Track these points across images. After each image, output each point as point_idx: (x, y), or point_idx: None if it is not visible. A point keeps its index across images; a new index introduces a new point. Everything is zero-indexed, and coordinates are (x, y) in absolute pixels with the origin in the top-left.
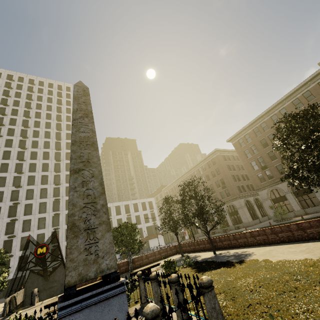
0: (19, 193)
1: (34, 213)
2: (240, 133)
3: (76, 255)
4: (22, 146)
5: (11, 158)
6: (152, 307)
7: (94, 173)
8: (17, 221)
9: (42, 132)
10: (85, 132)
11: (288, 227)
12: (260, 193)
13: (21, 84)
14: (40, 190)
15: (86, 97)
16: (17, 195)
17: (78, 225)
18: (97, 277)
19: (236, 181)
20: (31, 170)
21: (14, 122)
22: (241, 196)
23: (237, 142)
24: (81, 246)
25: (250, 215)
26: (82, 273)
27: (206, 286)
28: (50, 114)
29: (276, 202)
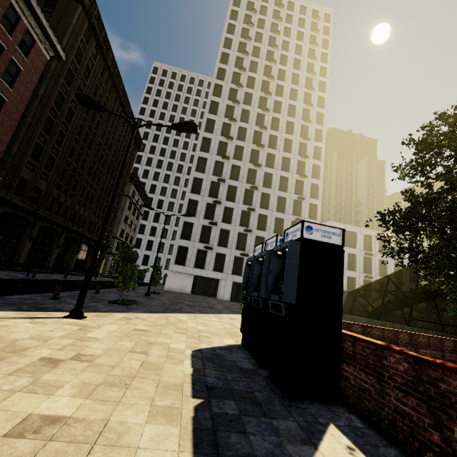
0: (255, 174)
1: (271, 209)
2: None
3: None
4: (261, 107)
5: (249, 122)
6: None
7: None
8: (253, 212)
9: (287, 89)
10: None
11: None
12: None
13: (265, 6)
14: (279, 179)
15: None
16: (253, 177)
17: None
18: None
19: None
20: (270, 145)
21: (254, 67)
22: None
23: None
24: None
25: None
26: None
27: None
28: (298, 60)
29: None
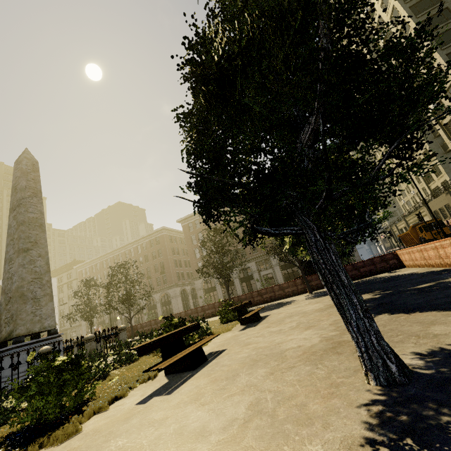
0: None
1: None
2: (191, 216)
3: (25, 316)
4: None
5: None
6: (91, 335)
7: (42, 253)
8: None
9: None
10: (34, 212)
11: (196, 309)
12: (196, 282)
13: None
14: None
15: (35, 173)
16: None
17: (27, 295)
18: (41, 331)
19: (177, 267)
20: None
21: None
22: (179, 284)
23: (187, 225)
24: (29, 310)
25: (185, 306)
26: (30, 328)
27: (122, 328)
28: None
29: (207, 292)
